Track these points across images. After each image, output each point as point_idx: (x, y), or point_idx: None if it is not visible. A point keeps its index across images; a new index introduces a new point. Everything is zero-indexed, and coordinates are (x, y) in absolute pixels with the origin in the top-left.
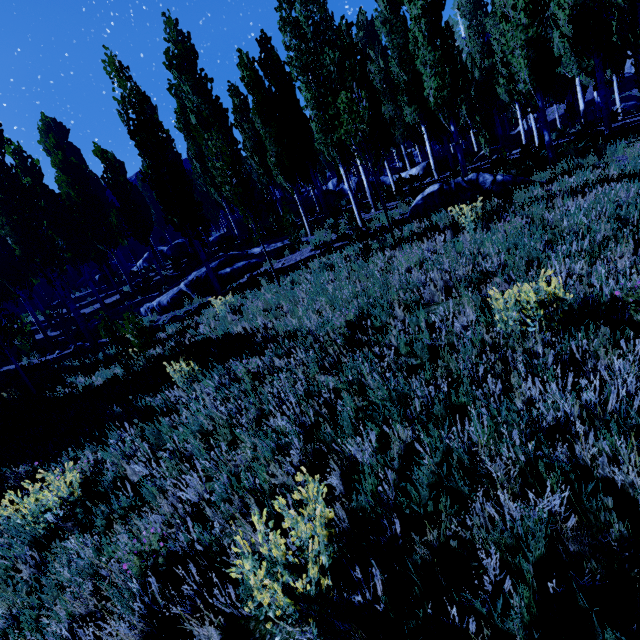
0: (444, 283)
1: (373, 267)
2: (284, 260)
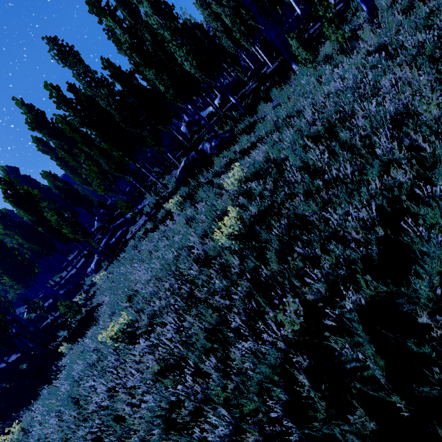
0: (147, 276)
1: (139, 254)
2: (137, 225)
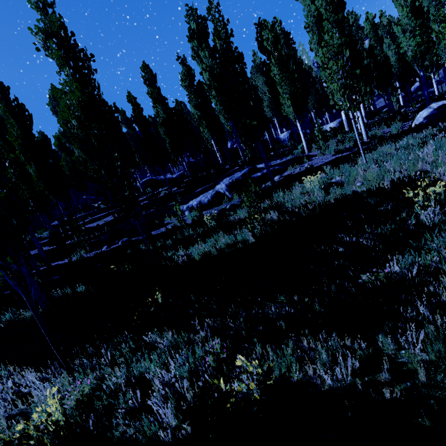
0: None
1: None
2: (307, 164)
